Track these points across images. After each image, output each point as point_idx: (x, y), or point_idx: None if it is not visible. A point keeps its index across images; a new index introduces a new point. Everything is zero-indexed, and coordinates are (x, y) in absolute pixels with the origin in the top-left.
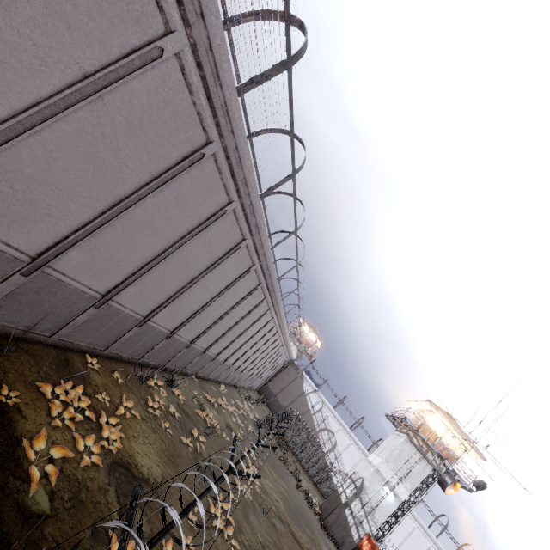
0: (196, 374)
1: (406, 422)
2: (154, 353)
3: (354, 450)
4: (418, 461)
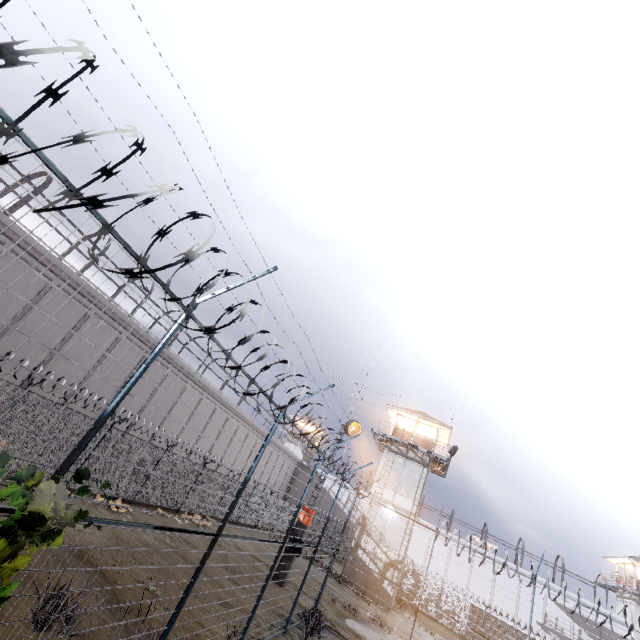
0: None
1: (379, 435)
2: None
3: None
4: (404, 464)
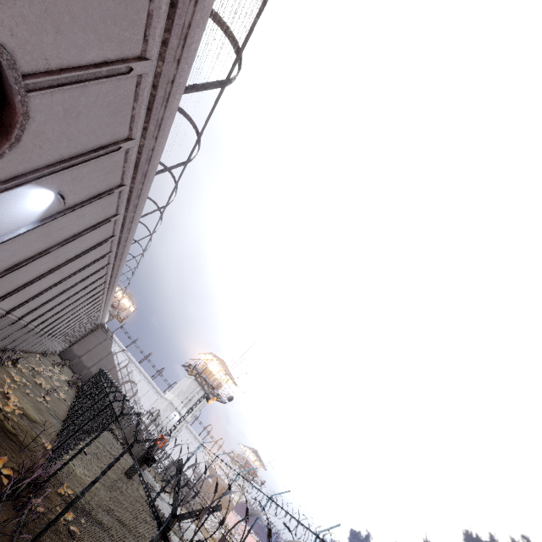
0: (21, 349)
1: (196, 368)
2: (5, 339)
3: (152, 394)
4: (199, 391)
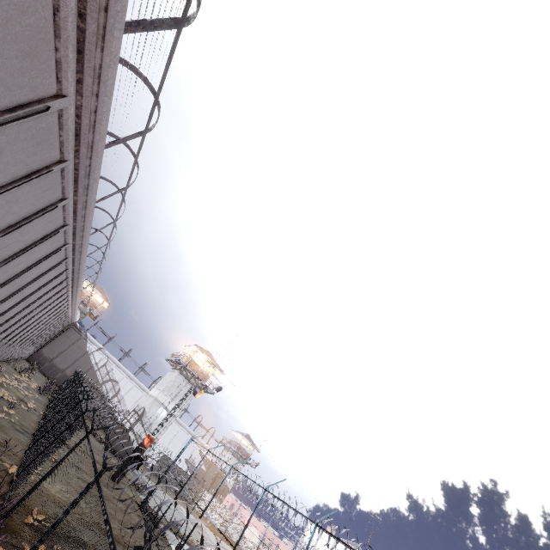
0: None
1: (180, 362)
2: None
3: (136, 391)
4: (185, 385)
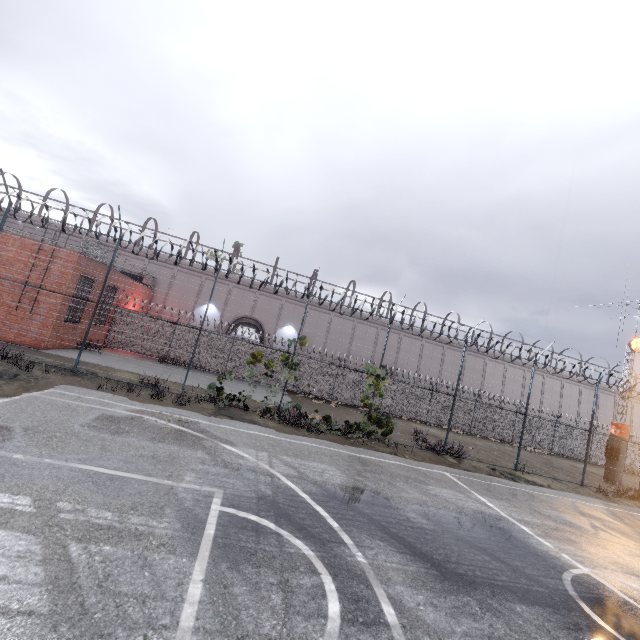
0: None
1: None
2: None
3: None
4: None
